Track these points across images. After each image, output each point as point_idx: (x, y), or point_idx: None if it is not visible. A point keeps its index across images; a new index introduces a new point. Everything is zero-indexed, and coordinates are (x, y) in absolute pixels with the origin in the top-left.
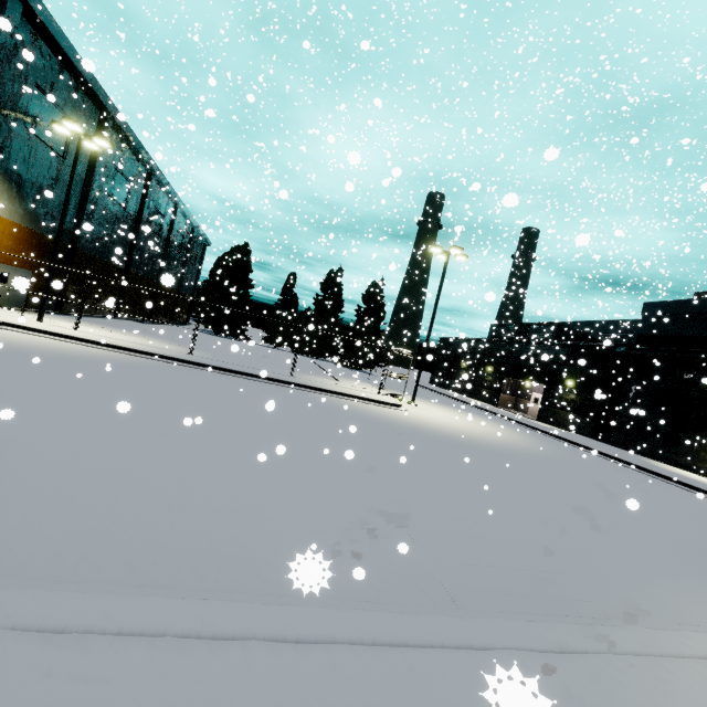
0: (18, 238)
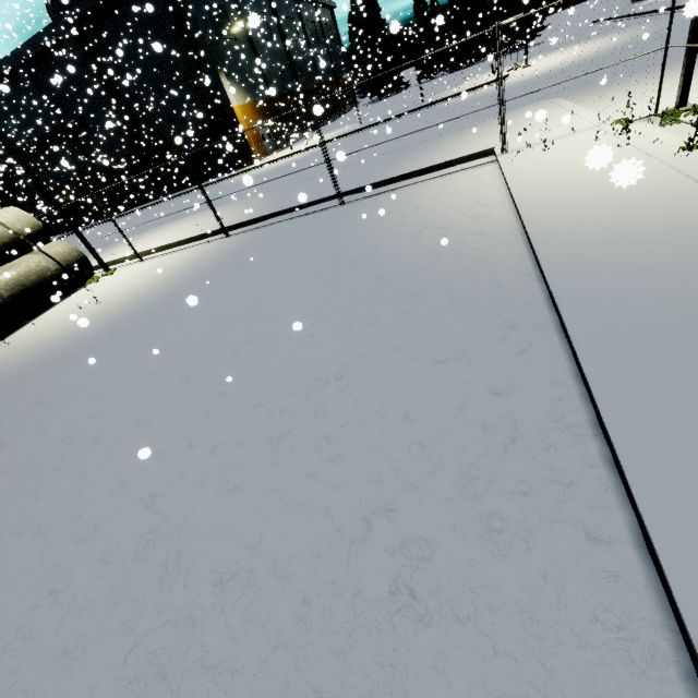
0: (254, 111)
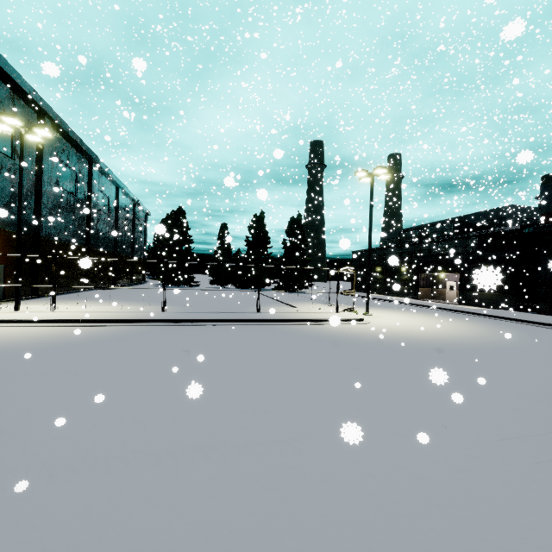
0: None
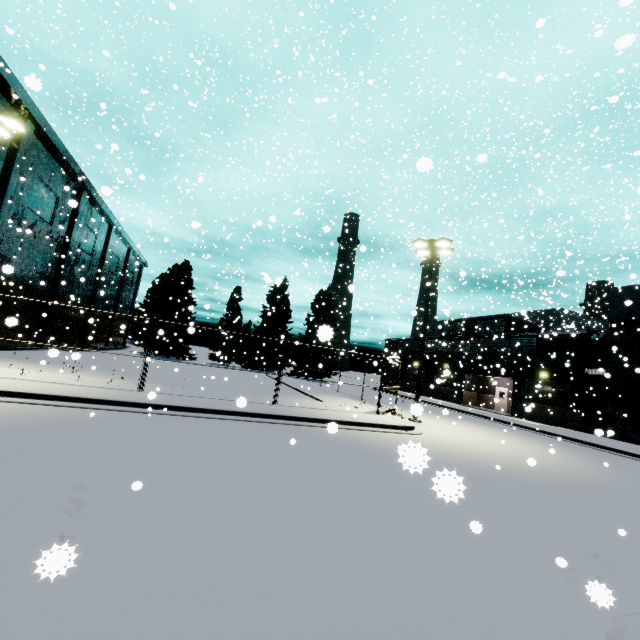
0: None
